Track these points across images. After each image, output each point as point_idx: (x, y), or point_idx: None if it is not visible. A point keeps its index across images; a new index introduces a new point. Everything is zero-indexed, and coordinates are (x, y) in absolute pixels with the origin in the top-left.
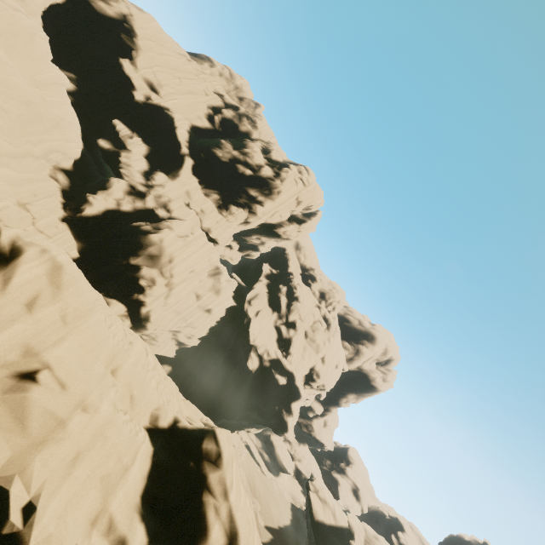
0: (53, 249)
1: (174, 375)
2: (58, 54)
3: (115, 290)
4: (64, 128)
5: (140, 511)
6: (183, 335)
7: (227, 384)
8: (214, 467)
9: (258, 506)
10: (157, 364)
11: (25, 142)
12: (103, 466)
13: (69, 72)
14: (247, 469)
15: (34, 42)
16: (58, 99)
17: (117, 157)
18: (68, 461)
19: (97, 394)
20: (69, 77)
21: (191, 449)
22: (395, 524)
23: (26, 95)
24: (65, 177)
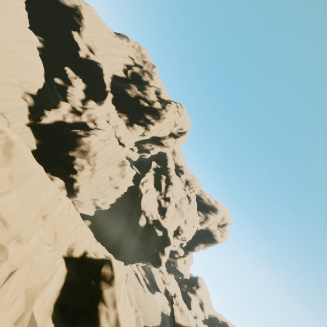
0: (9, 132)
1: (92, 227)
2: (33, 25)
3: (58, 171)
4: (33, 68)
5: (52, 315)
6: (99, 202)
7: (125, 234)
8: (108, 285)
9: (140, 312)
10: (77, 215)
11: (7, 75)
12: (28, 281)
13: (39, 36)
14: (135, 289)
15: (18, 14)
16: (31, 51)
17: (65, 90)
18: (1, 277)
19: (29, 231)
20: (39, 39)
21: (93, 272)
22: (225, 326)
23: (10, 46)
24: (32, 99)
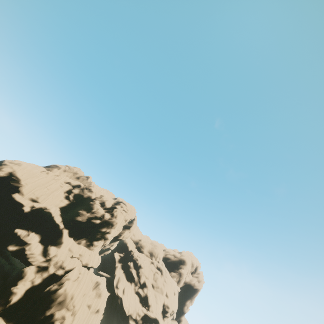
0: None
1: None
2: None
3: None
4: None
5: None
6: None
7: None
8: None
9: None
10: None
11: None
12: None
13: None
14: None
15: None
16: None
17: (23, 252)
18: None
19: None
20: None
21: None
22: None
23: None
24: None
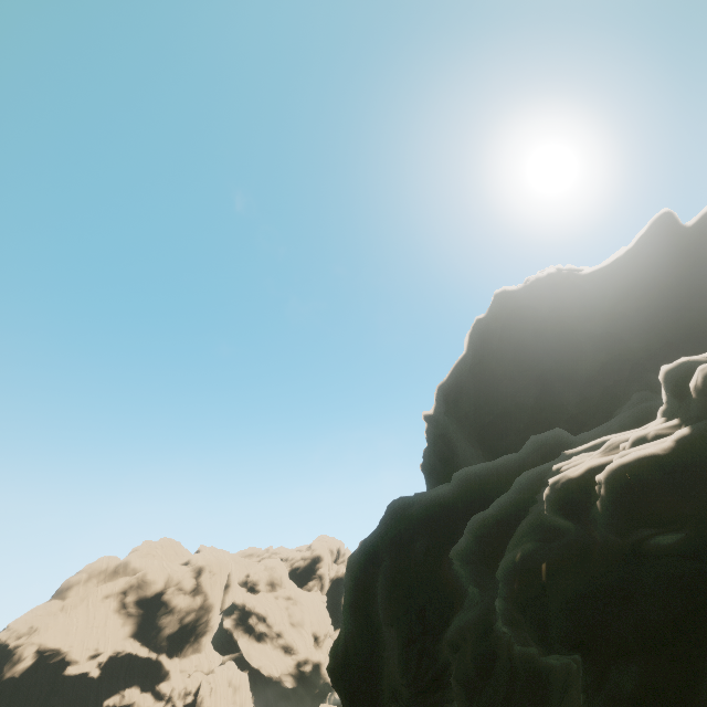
0: None
1: None
2: None
3: None
4: None
5: None
6: None
7: None
8: None
9: None
10: None
11: None
12: None
13: None
14: None
15: None
16: None
17: None
18: None
19: None
20: None
21: None
22: None
23: None
24: None
